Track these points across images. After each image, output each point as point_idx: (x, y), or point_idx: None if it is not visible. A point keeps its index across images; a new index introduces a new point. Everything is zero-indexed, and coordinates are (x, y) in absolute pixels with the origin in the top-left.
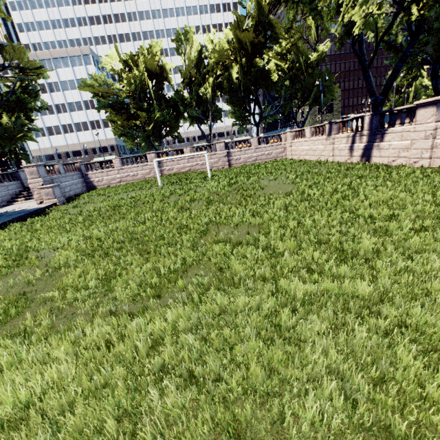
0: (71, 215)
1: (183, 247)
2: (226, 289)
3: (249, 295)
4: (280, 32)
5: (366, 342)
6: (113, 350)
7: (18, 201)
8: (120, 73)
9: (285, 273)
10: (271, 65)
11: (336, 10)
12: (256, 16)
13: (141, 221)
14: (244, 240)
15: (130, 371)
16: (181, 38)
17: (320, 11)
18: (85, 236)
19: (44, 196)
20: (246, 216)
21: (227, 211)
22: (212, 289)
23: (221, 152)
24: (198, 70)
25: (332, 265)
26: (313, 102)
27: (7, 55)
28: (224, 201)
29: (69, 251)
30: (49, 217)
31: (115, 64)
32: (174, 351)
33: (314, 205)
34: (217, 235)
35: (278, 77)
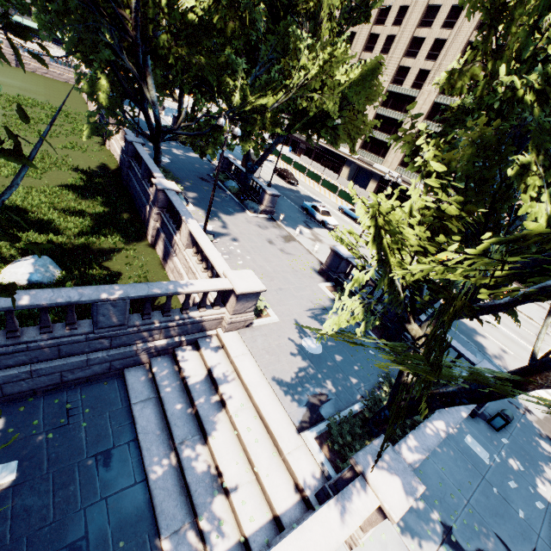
0: None
1: None
2: None
3: None
4: None
5: None
6: None
7: None
8: None
9: None
10: None
11: None
12: None
13: None
14: None
15: None
16: None
17: None
18: None
19: None
20: None
21: None
22: None
23: (8, 49)
24: None
25: None
26: None
27: None
28: None
29: None
30: None
31: None
32: None
33: None
34: None
35: None
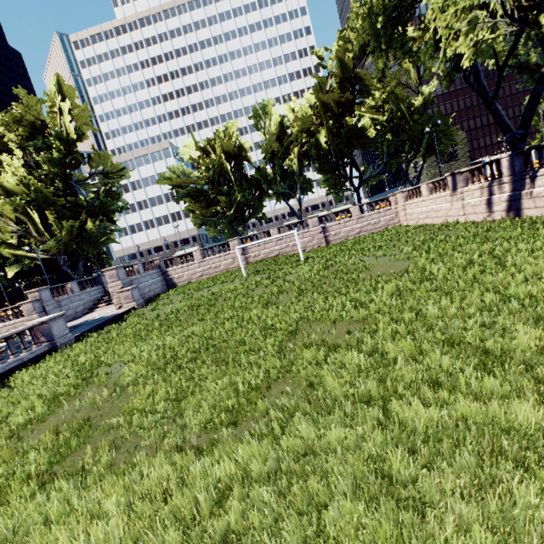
0: (148, 320)
1: (267, 355)
2: (315, 415)
3: (347, 426)
4: (370, 84)
5: (537, 512)
6: (171, 503)
7: (99, 308)
8: (198, 160)
9: (399, 390)
10: (365, 121)
11: (435, 47)
12: (340, 74)
13: (219, 322)
14: (344, 341)
15: (188, 537)
16: (259, 114)
17: (417, 51)
18: (158, 346)
19: (123, 300)
20: (346, 309)
21: (323, 303)
22: (297, 416)
23: (314, 228)
24: (280, 142)
25: (470, 377)
26: (427, 152)
27: (94, 163)
28: (319, 289)
29: (139, 365)
30: (126, 324)
31: (193, 153)
32: (241, 511)
33: (440, 287)
34: (310, 336)
35: (375, 132)
